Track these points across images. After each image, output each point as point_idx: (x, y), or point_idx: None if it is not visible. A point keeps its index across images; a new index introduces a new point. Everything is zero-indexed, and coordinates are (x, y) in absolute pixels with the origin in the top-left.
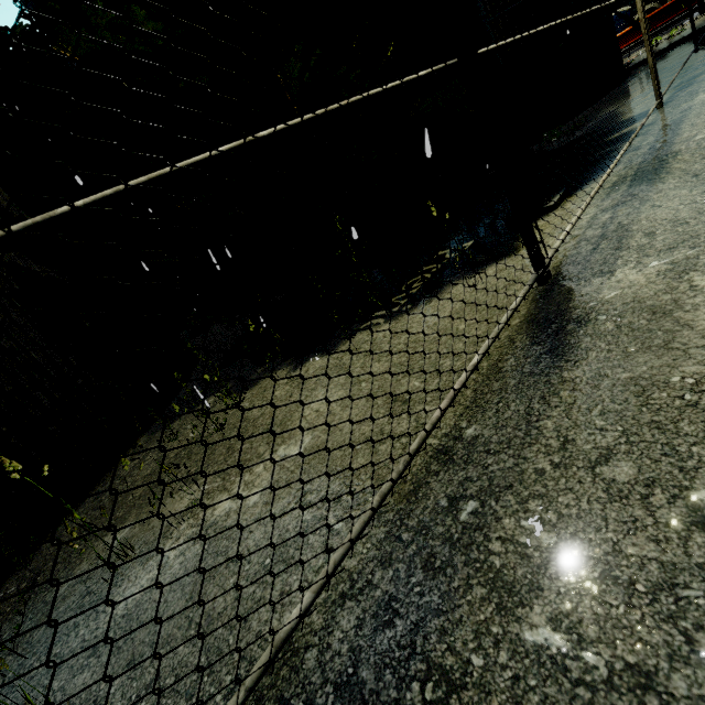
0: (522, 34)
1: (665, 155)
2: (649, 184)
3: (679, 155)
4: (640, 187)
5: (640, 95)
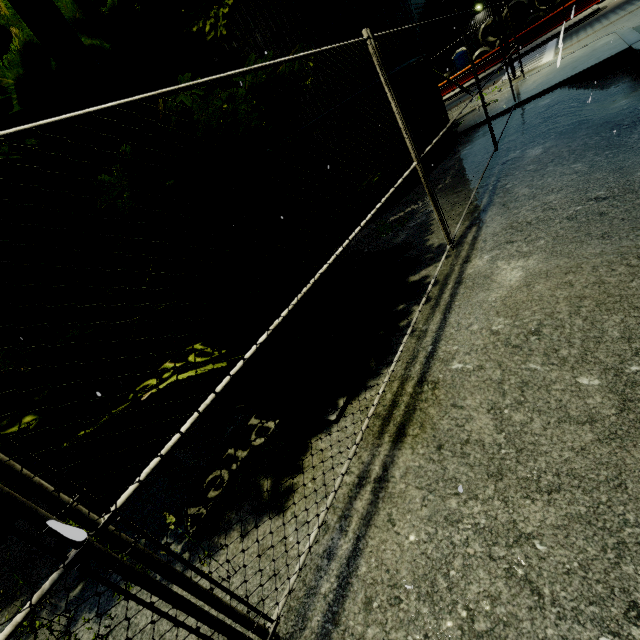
0: (220, 386)
1: (427, 384)
2: (402, 447)
3: (436, 389)
4: (394, 451)
5: (450, 200)
